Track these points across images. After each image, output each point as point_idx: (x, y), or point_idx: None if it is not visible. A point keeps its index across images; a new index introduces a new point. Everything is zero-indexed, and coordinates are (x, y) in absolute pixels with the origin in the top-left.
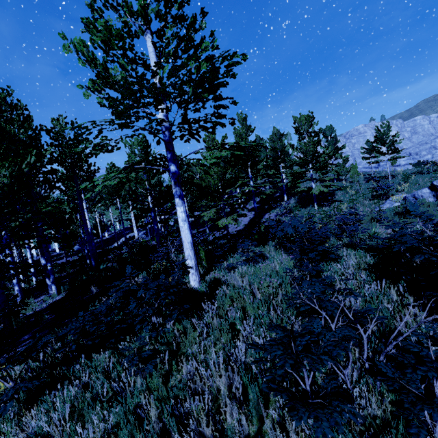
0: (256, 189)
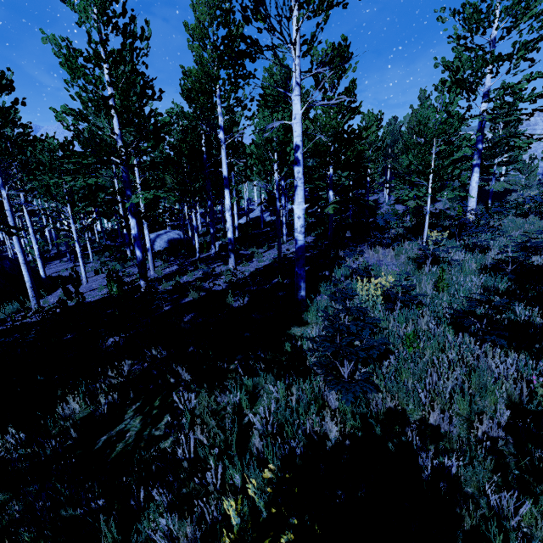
0: None
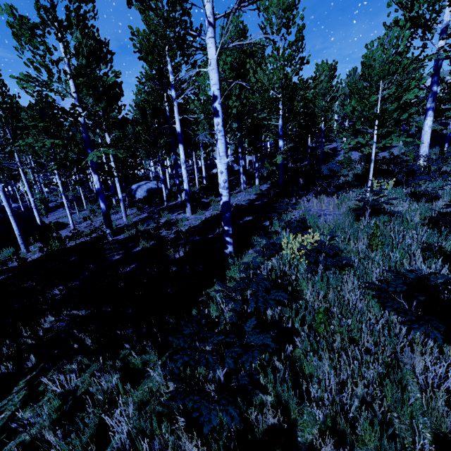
0: None
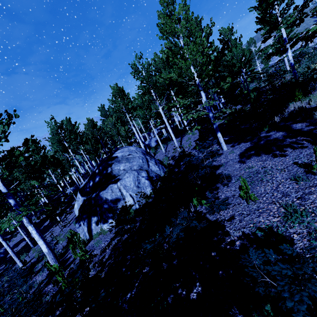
0: None
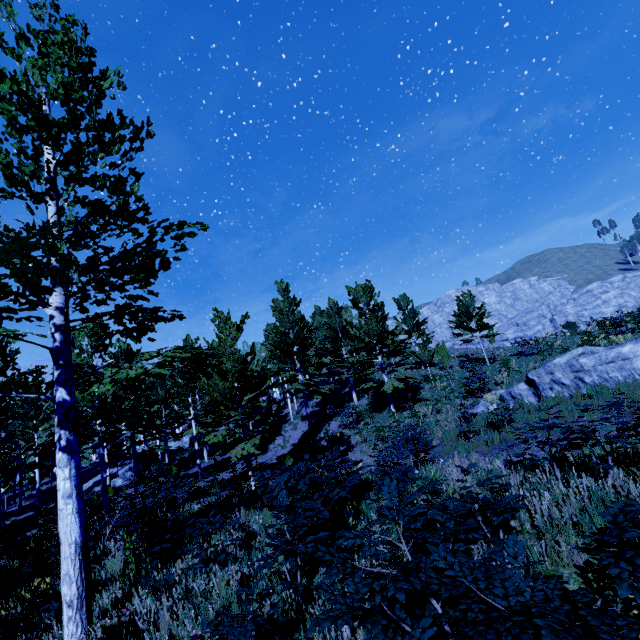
0: (310, 386)
